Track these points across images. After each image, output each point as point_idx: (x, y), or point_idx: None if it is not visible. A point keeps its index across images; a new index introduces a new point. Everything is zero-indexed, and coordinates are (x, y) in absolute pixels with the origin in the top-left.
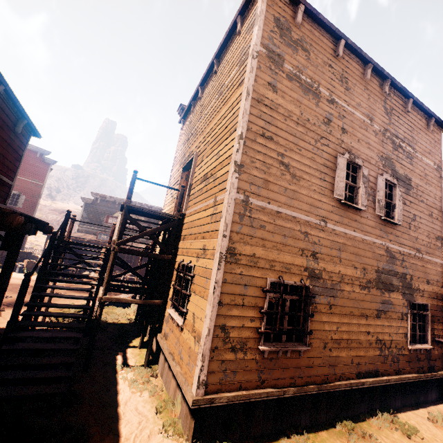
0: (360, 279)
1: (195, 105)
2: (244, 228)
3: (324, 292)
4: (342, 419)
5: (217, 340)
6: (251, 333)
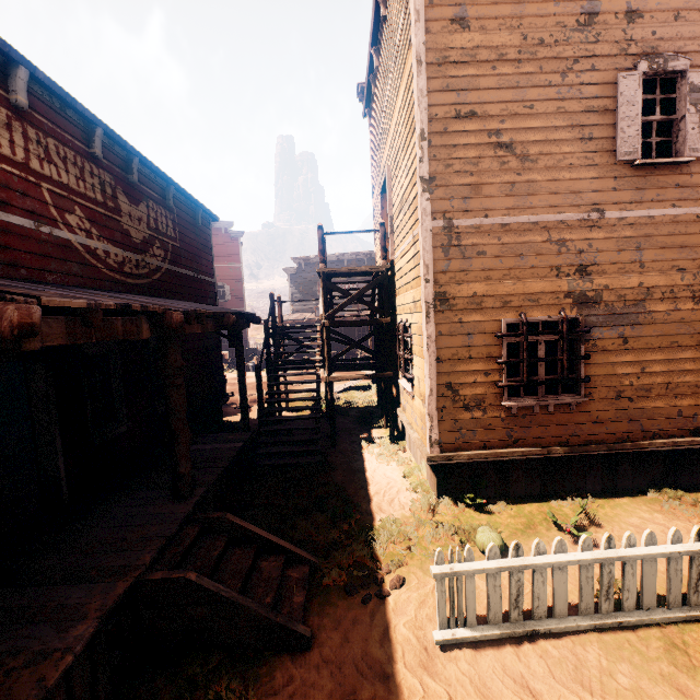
0: (693, 287)
1: (375, 82)
2: (453, 263)
3: (609, 321)
4: (662, 487)
5: (444, 399)
6: (488, 388)
